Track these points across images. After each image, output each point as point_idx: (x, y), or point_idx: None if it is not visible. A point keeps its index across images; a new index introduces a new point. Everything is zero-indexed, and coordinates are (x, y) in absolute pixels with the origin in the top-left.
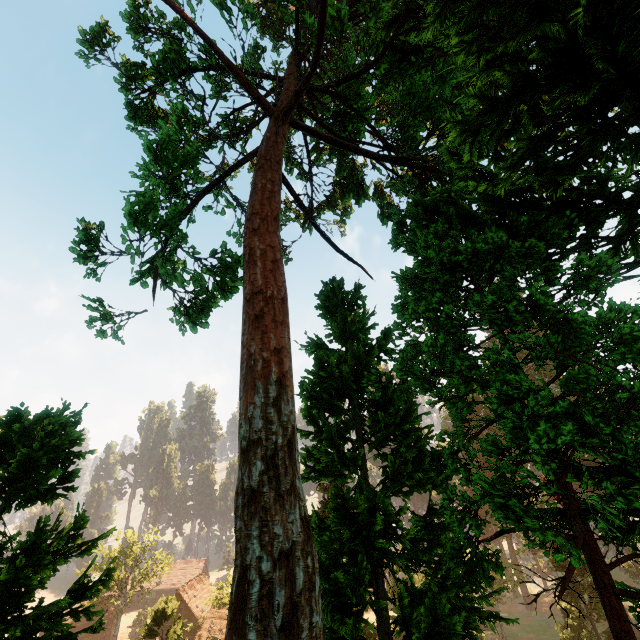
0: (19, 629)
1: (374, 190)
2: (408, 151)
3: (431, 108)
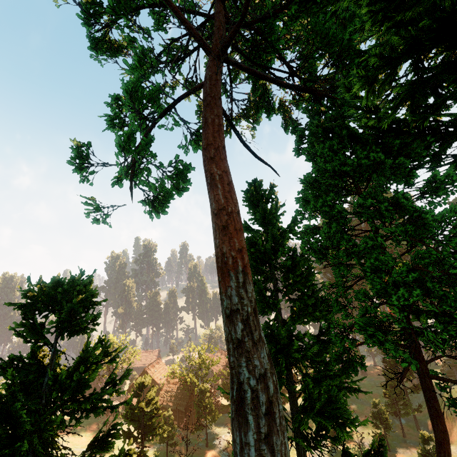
0: (88, 405)
1: (279, 104)
2: (309, 77)
3: (330, 44)
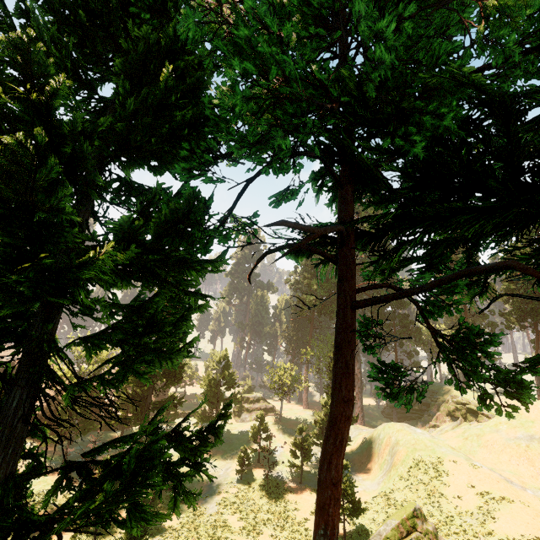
0: None
1: None
2: None
3: None
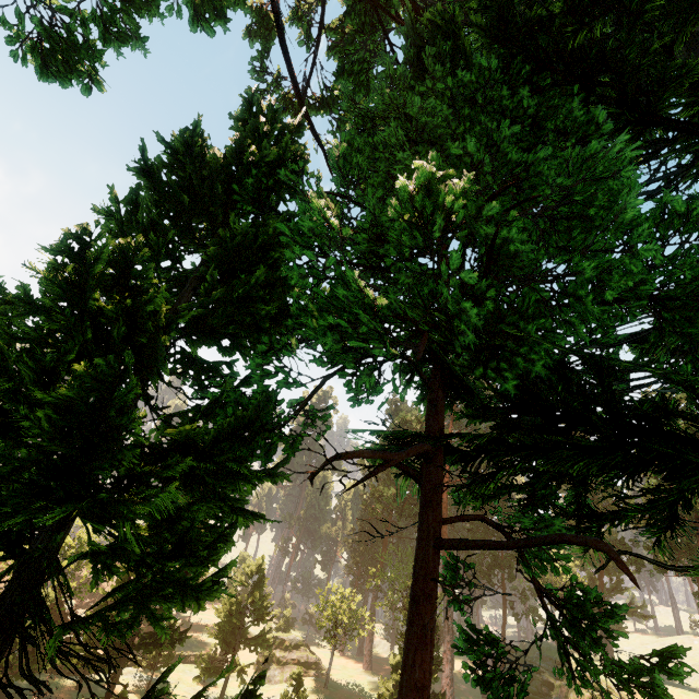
0: None
1: None
2: None
3: None
